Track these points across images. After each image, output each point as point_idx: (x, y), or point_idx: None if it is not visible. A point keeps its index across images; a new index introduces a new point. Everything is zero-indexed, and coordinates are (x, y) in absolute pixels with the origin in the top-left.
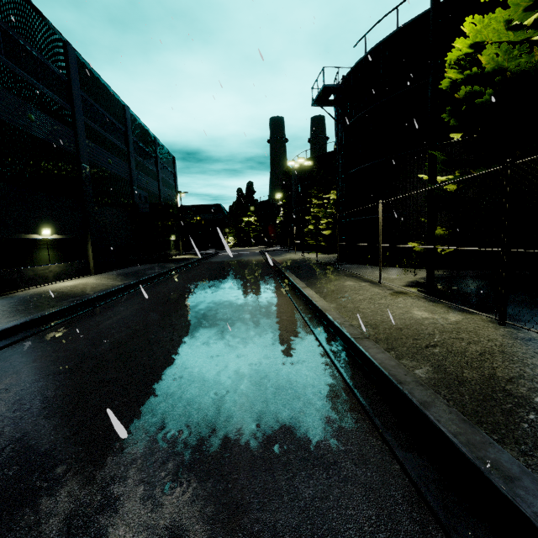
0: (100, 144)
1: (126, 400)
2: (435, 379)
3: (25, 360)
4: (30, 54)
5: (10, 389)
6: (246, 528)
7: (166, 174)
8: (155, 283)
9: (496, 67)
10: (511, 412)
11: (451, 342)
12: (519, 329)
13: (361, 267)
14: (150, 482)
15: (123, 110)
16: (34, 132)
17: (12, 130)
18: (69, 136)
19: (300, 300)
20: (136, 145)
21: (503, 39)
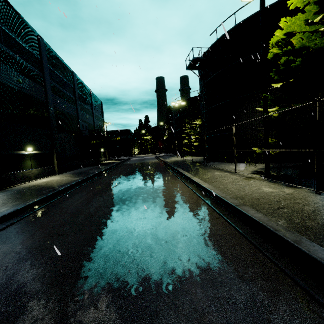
0: (59, 95)
1: (108, 249)
2: (290, 227)
3: (34, 228)
4: (18, 43)
5: (32, 246)
6: (213, 322)
7: (97, 112)
8: (97, 178)
9: (301, 46)
10: None
11: (292, 205)
12: None
13: (220, 164)
14: (143, 298)
15: (72, 75)
16: (21, 89)
17: (8, 89)
18: (41, 91)
19: (191, 184)
20: (80, 96)
21: (302, 30)
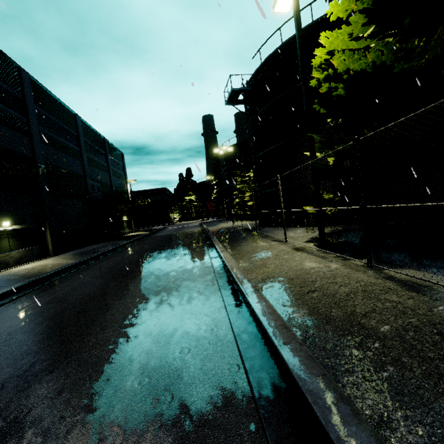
0: (54, 147)
1: (37, 370)
2: (309, 320)
3: None
4: None
5: None
6: None
7: (116, 167)
8: (103, 259)
9: (345, 68)
10: (362, 343)
11: (327, 286)
12: (383, 269)
13: (276, 229)
14: None
15: (74, 118)
16: None
17: None
18: (25, 142)
19: (218, 262)
20: (88, 146)
21: (350, 47)
